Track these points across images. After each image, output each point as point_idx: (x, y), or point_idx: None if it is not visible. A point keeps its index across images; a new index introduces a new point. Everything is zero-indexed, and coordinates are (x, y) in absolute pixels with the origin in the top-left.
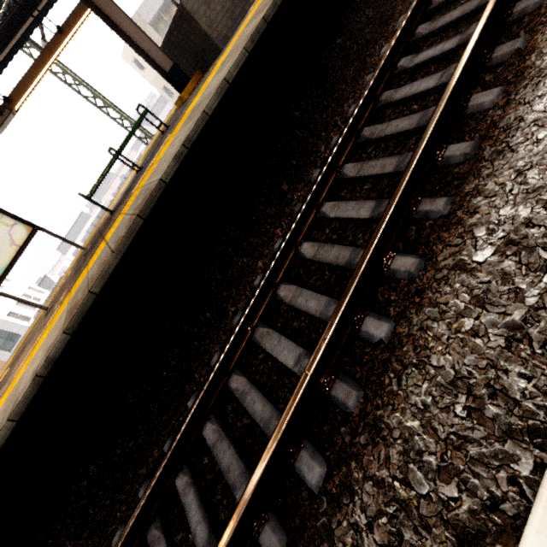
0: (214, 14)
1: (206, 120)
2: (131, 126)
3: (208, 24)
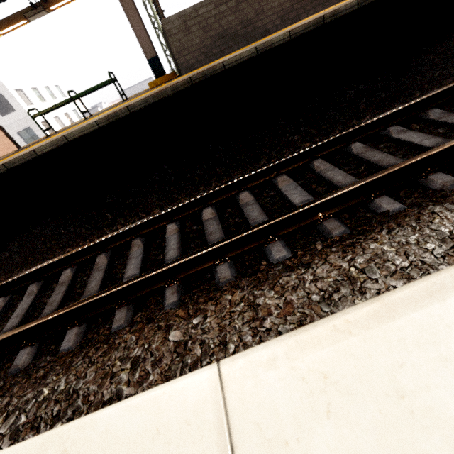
0: (190, 44)
1: (34, 156)
2: (170, 57)
3: (179, 49)
